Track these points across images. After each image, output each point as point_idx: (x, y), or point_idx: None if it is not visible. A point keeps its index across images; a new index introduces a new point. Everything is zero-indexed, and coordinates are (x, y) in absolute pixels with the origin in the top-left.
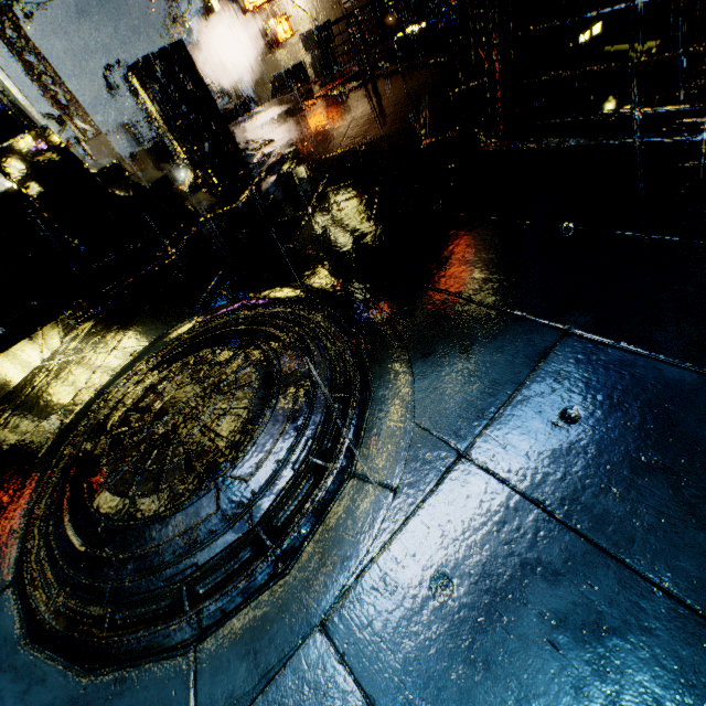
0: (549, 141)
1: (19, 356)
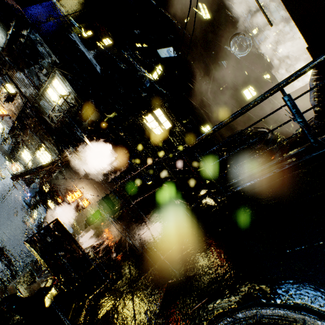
0: (244, 185)
1: None
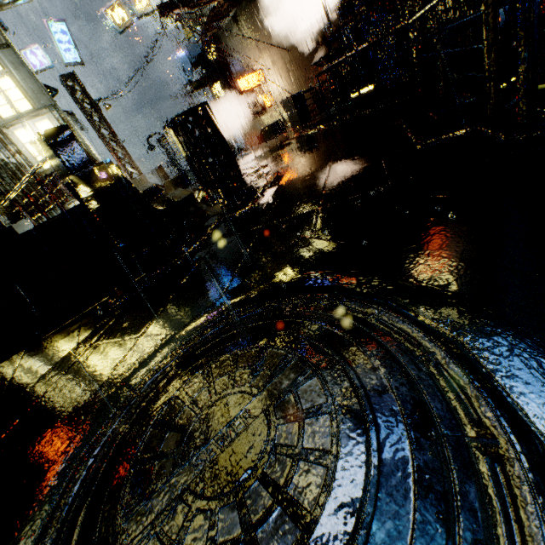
0: None
1: (59, 338)
